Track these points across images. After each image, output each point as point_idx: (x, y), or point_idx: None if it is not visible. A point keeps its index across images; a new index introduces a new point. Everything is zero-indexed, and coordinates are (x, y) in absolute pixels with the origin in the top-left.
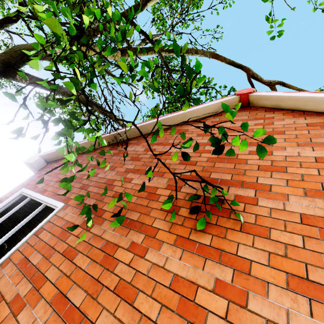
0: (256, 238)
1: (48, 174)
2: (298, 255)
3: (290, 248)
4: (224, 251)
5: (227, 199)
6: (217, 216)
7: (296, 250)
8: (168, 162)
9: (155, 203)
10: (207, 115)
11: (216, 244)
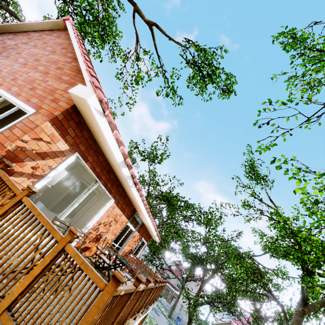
0: None
1: None
2: None
3: None
4: None
5: None
6: None
7: None
8: None
9: None
10: (48, 29)
11: None
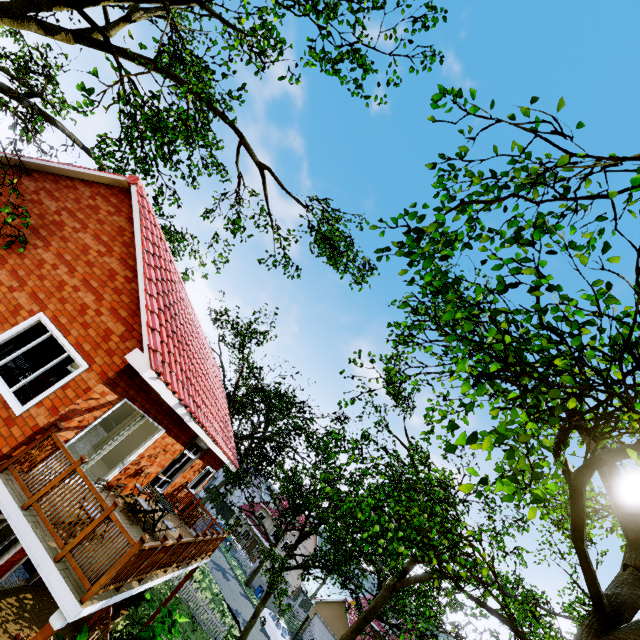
0: (20, 258)
1: None
2: (23, 266)
3: (24, 264)
4: (5, 258)
5: (30, 243)
6: (18, 247)
7: (25, 265)
8: (34, 210)
9: (1, 231)
10: (105, 183)
11: (5, 255)
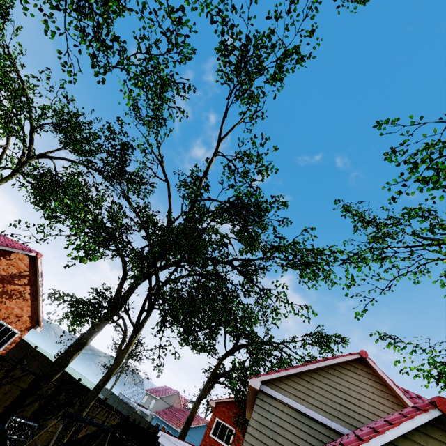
0: None
1: (221, 411)
2: None
3: None
4: None
5: None
6: None
7: None
8: None
9: None
10: None
11: None
